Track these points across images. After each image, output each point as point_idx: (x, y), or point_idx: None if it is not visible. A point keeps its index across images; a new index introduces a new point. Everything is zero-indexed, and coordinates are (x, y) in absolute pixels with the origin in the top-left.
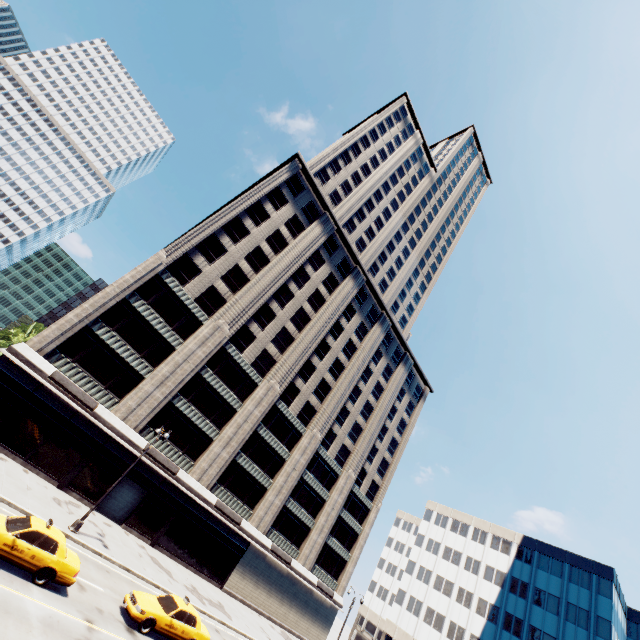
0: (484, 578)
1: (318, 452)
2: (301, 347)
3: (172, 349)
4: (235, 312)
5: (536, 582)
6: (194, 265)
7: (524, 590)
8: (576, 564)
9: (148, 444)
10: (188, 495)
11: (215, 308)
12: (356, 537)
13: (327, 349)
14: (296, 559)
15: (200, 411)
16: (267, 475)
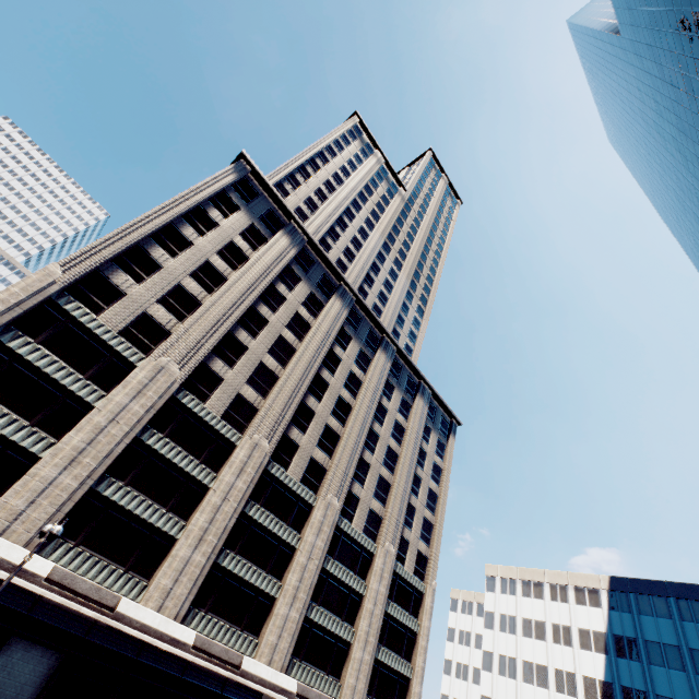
0: (581, 647)
1: (339, 527)
2: (289, 386)
3: (88, 408)
4: (185, 346)
5: (644, 633)
6: (112, 286)
7: (634, 649)
8: (681, 595)
9: (55, 567)
10: (142, 640)
11: (154, 343)
12: (414, 638)
13: (324, 386)
14: (338, 698)
15: (148, 497)
16: (272, 576)
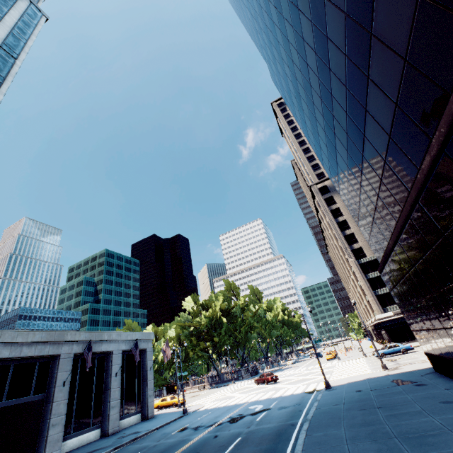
0: None
1: None
2: None
3: None
4: None
5: None
6: (357, 249)
7: None
8: None
9: None
10: None
11: None
12: None
13: None
14: None
15: None
16: None
